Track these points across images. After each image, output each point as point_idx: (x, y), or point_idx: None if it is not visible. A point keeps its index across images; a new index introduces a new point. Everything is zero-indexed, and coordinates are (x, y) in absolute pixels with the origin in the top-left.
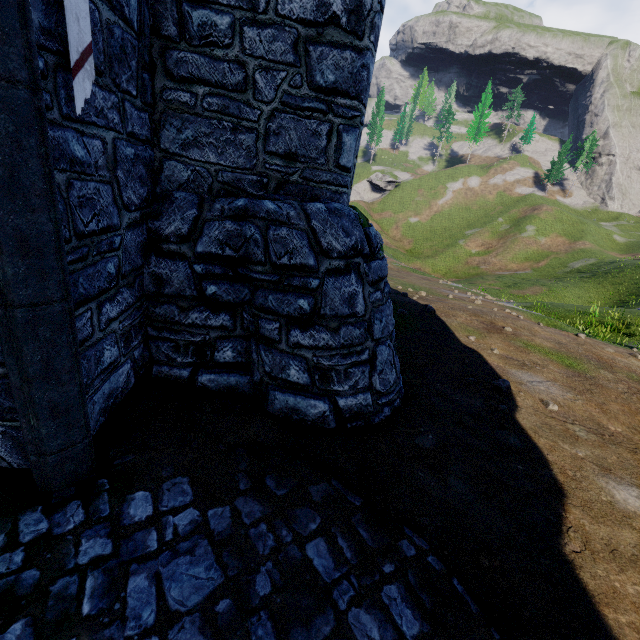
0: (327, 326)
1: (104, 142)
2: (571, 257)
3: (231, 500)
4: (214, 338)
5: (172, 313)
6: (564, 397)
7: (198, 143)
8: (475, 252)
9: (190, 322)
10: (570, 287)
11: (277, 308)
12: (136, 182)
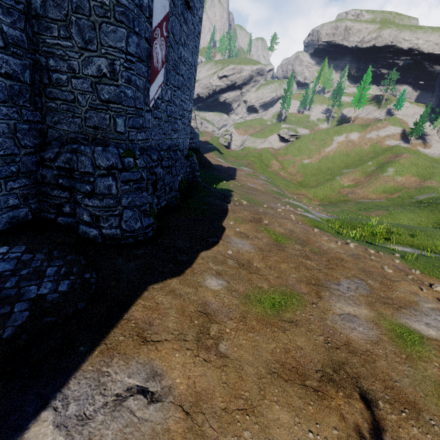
0: (98, 198)
1: (9, 124)
2: (418, 192)
3: (36, 254)
4: (64, 202)
5: (48, 190)
6: (247, 251)
7: (60, 122)
8: (347, 185)
9: (54, 194)
10: (407, 212)
11: (80, 189)
12: (31, 138)
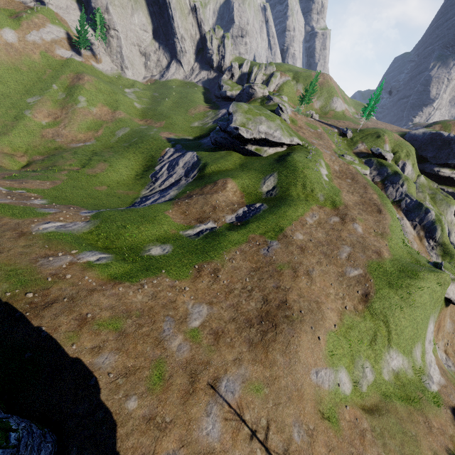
0: None
1: None
2: (116, 126)
3: None
4: None
5: None
6: (115, 360)
7: None
8: (46, 124)
9: None
10: (120, 159)
11: None
12: None
